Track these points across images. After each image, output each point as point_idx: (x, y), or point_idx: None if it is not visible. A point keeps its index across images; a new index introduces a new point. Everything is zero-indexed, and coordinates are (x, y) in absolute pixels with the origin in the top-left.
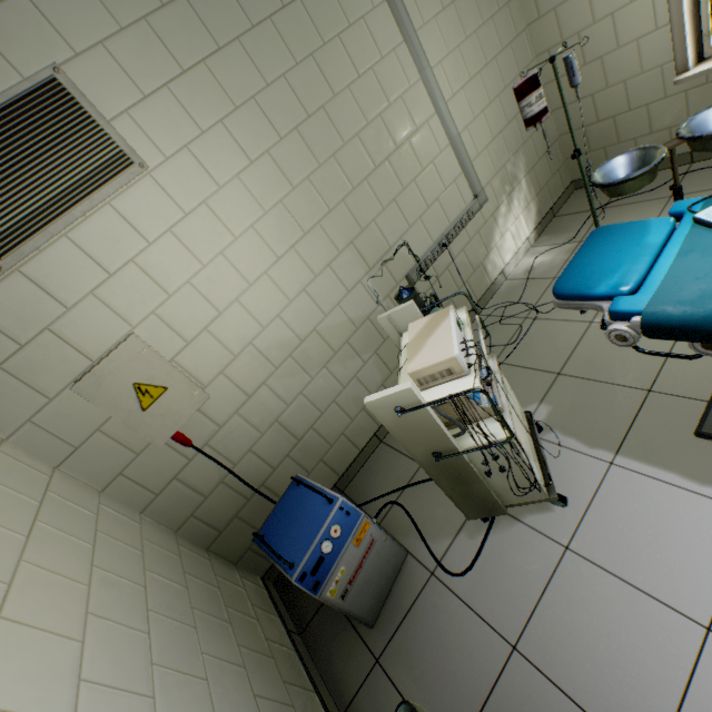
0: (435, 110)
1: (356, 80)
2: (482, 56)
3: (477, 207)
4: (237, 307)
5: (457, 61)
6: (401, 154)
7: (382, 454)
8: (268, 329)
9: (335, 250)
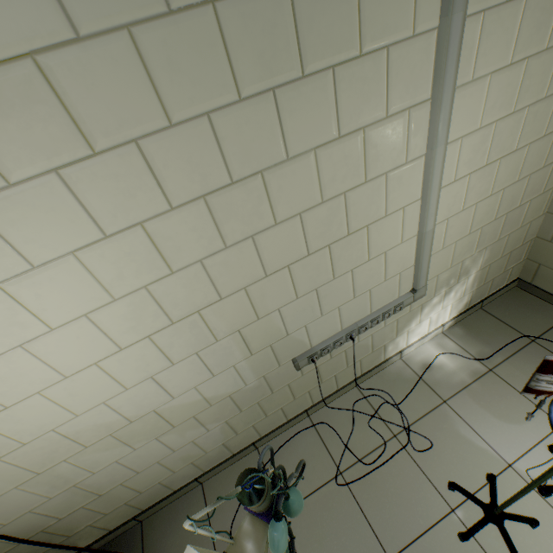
0: (422, 195)
1: (332, 141)
2: (517, 138)
3: (410, 301)
4: (38, 399)
5: (484, 139)
6: (350, 240)
7: (194, 502)
8: (84, 415)
9: (211, 338)
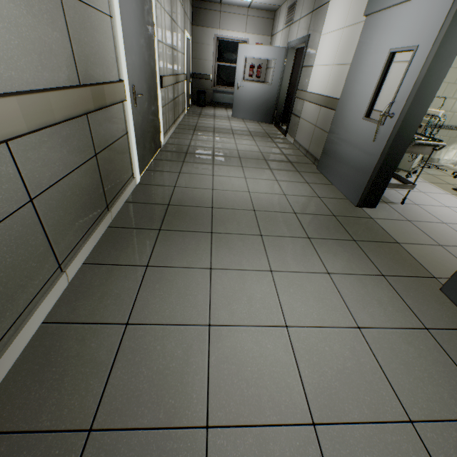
0: None
1: None
2: None
3: None
4: None
5: None
6: None
7: None
8: None
9: None
